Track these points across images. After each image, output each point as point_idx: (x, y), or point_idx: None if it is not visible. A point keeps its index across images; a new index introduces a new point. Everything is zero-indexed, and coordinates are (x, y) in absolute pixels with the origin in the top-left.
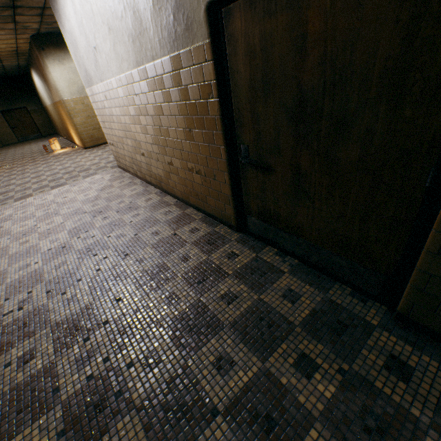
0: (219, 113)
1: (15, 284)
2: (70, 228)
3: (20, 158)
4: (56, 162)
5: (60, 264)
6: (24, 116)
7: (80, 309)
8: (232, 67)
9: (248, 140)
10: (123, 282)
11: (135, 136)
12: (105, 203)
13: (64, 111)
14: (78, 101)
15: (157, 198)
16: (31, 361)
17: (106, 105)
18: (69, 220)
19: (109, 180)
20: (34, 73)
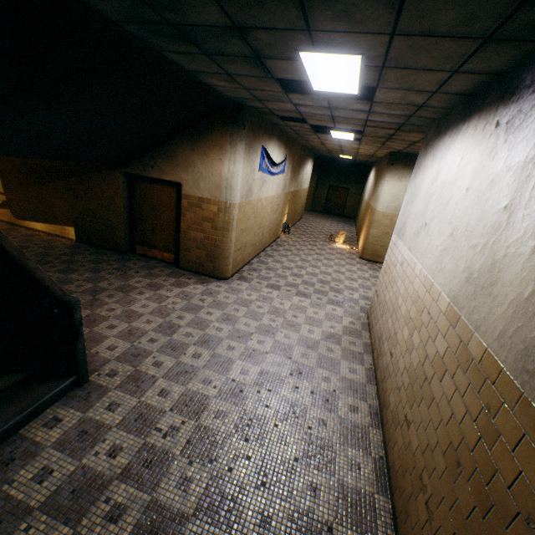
0: None
1: (187, 397)
2: (265, 367)
3: (309, 232)
4: (325, 259)
5: (221, 413)
6: (342, 194)
7: (177, 509)
8: None
9: None
10: (225, 530)
11: (397, 330)
12: (313, 363)
13: (369, 217)
14: (388, 216)
15: (364, 418)
16: (113, 523)
17: (397, 267)
18: (272, 355)
19: (344, 327)
20: (373, 171)
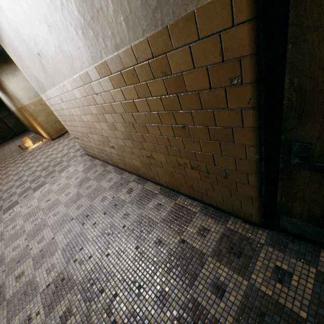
0: (253, 103)
1: None
2: (62, 245)
3: (2, 160)
4: (32, 159)
5: (65, 315)
6: None
7: None
8: (301, 20)
9: (314, 136)
10: None
11: (101, 132)
12: (88, 202)
13: (27, 114)
14: (37, 103)
15: (138, 187)
16: None
17: (64, 107)
18: (59, 233)
19: (83, 171)
20: None
